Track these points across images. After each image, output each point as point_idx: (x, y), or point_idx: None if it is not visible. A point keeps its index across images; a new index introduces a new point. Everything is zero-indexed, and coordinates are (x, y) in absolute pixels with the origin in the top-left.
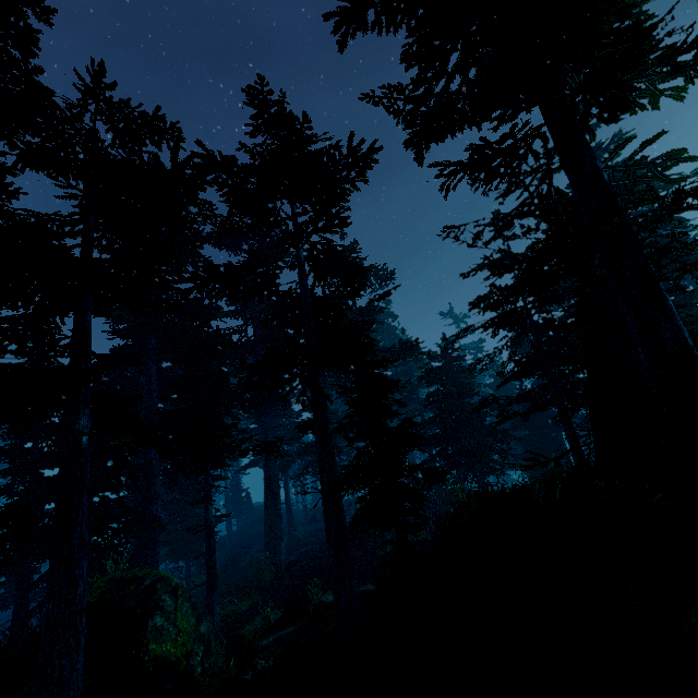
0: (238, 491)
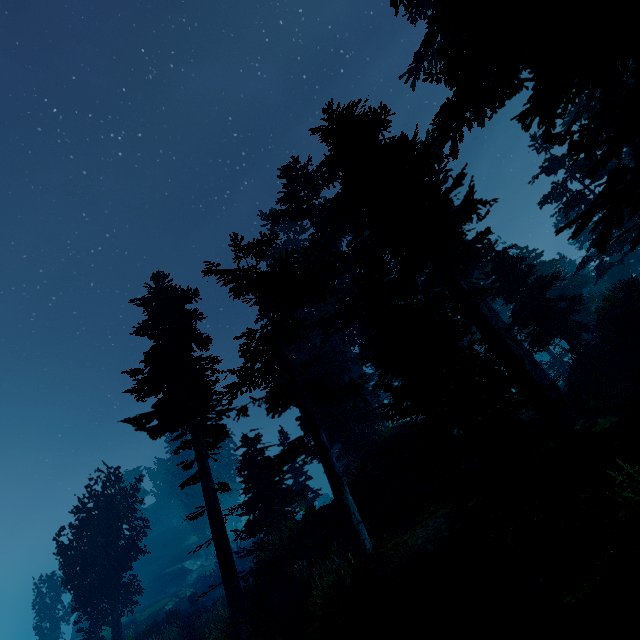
0: None
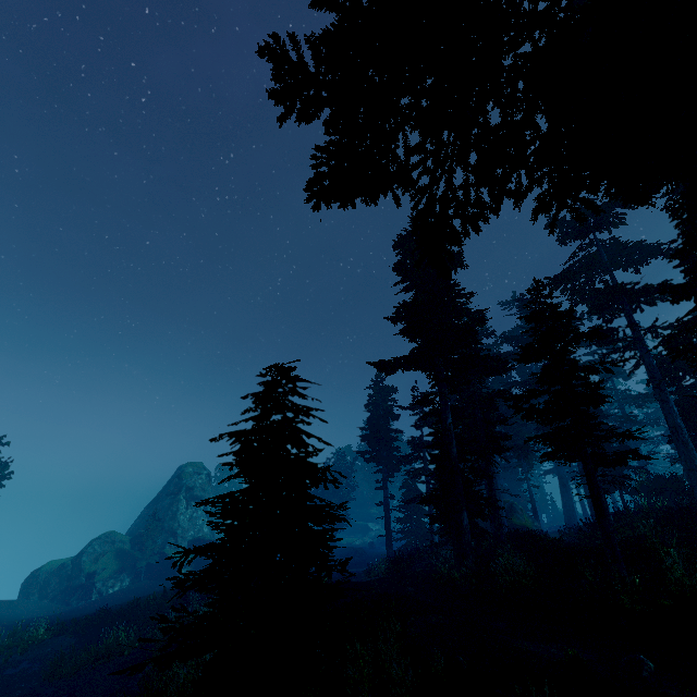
0: (543, 494)
